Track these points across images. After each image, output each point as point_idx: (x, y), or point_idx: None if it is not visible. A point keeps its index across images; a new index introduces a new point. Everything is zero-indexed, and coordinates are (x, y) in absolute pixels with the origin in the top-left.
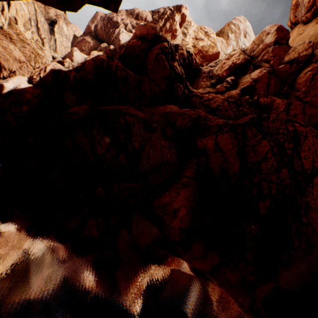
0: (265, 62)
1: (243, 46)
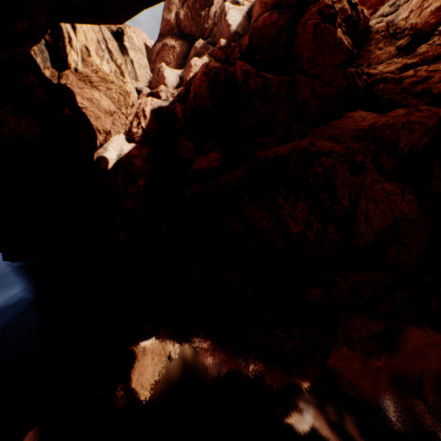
0: None
1: None
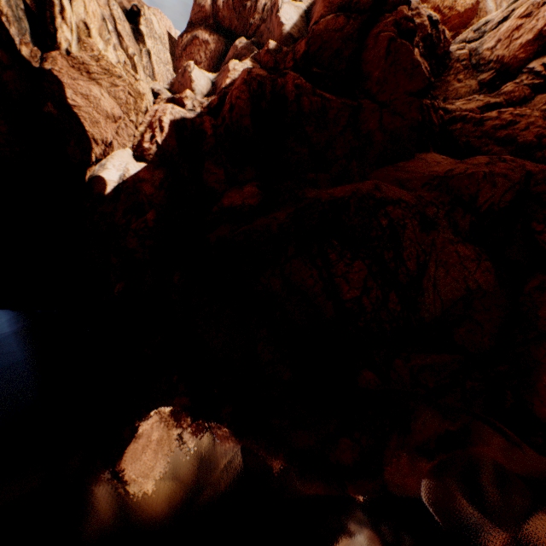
0: None
1: None
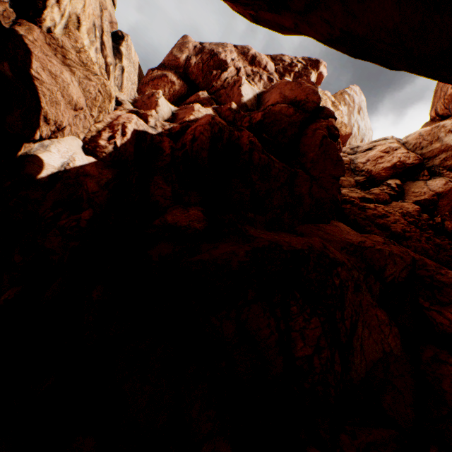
0: (447, 169)
1: (355, 124)
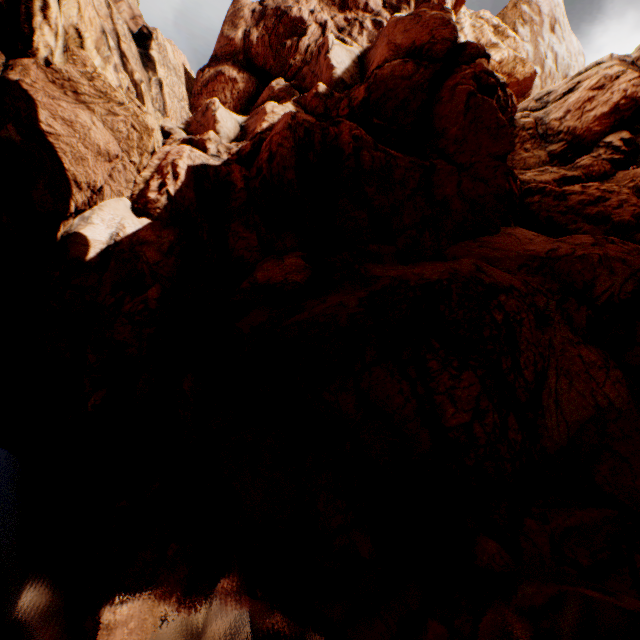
0: None
1: (548, 53)
